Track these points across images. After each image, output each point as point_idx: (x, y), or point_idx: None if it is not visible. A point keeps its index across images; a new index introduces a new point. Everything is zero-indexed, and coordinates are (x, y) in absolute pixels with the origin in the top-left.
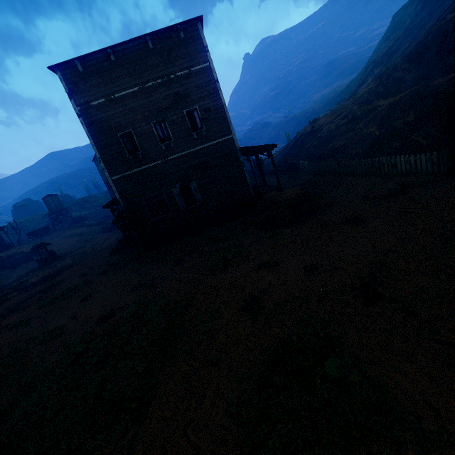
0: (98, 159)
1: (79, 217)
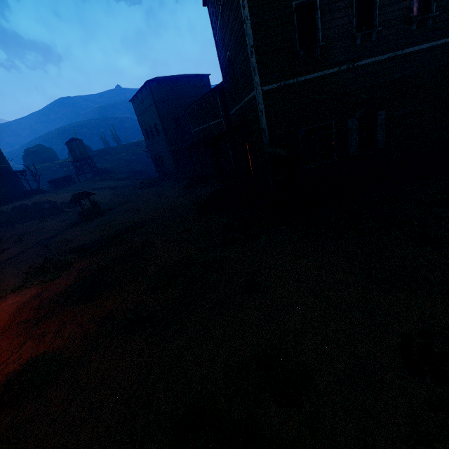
0: (140, 97)
1: (103, 169)
